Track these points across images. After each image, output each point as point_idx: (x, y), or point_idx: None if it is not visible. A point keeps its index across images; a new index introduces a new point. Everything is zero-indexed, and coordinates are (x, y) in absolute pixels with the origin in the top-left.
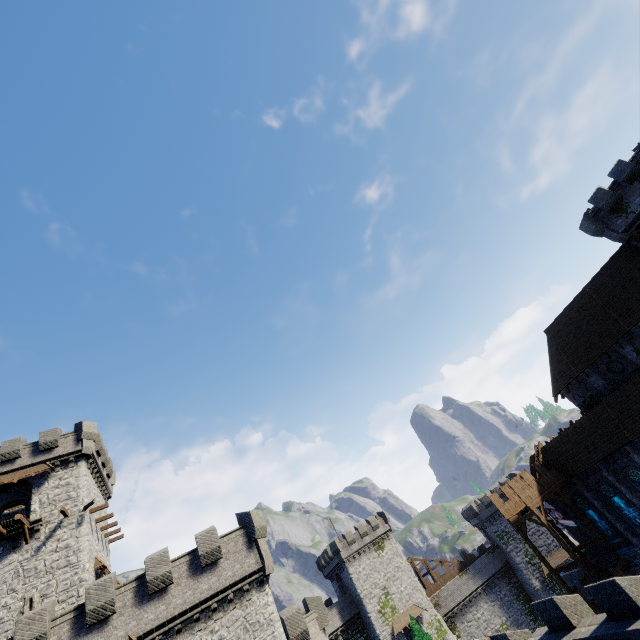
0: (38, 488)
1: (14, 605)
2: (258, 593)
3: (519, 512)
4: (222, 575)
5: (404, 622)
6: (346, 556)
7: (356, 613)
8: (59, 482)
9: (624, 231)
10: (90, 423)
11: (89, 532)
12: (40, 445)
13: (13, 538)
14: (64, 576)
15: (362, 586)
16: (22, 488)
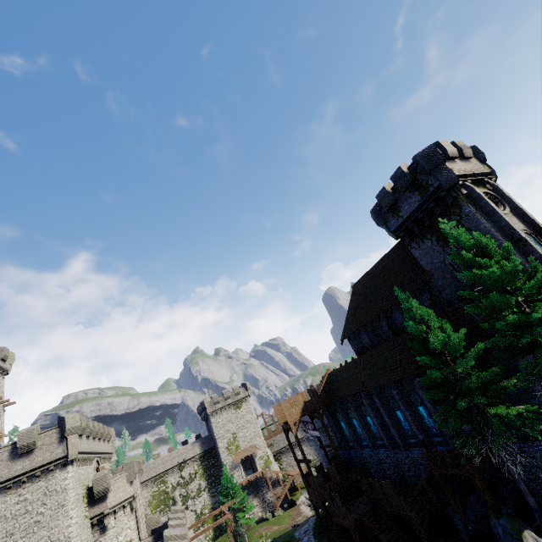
0: None
1: None
2: (61, 471)
3: (284, 422)
4: (34, 460)
5: (242, 455)
6: (210, 411)
7: (212, 446)
8: None
9: (394, 231)
10: None
11: None
12: None
13: None
14: None
15: (218, 431)
16: None
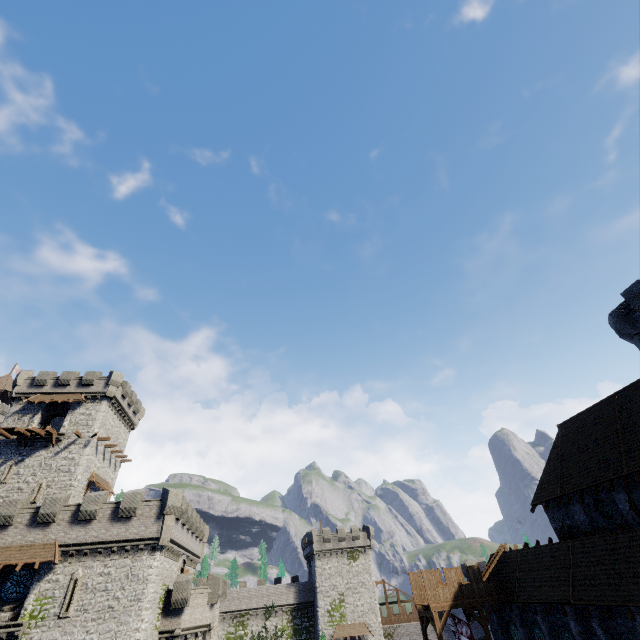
0: (73, 410)
1: (32, 484)
2: (148, 555)
3: (423, 605)
4: (129, 529)
5: (347, 632)
6: (317, 550)
7: (310, 601)
8: (86, 411)
9: None
10: (119, 373)
11: (92, 453)
12: (83, 380)
13: (46, 440)
14: (63, 478)
15: (322, 582)
16: (67, 406)
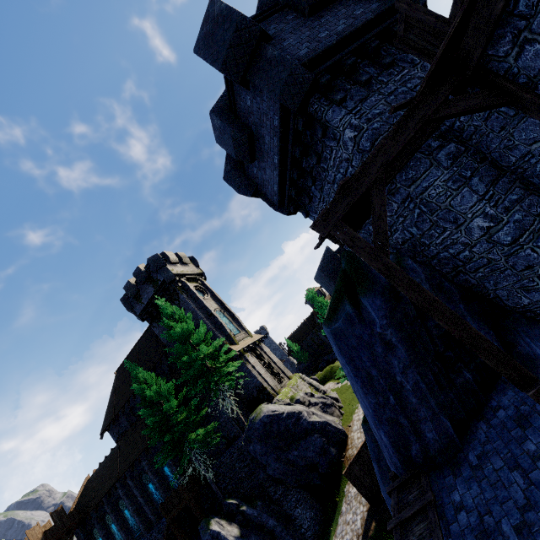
0: None
1: None
2: None
3: None
4: None
5: None
6: None
7: None
8: None
9: (140, 314)
10: None
11: None
12: None
13: None
14: None
15: None
16: None
